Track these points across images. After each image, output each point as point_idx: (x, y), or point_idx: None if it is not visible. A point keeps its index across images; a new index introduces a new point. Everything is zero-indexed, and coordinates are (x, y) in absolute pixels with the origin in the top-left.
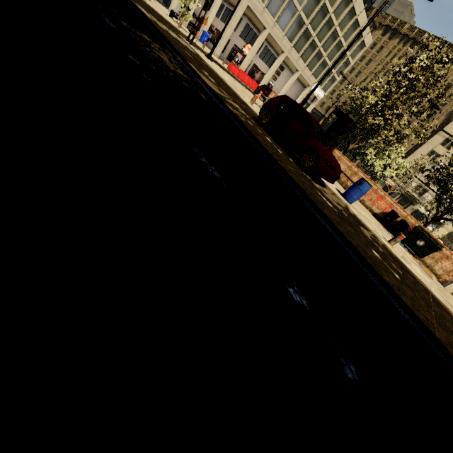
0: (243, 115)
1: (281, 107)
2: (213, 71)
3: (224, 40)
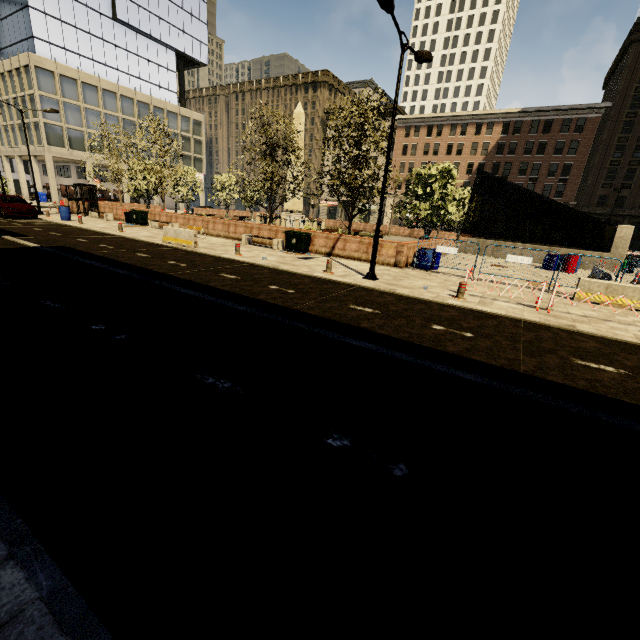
0: None
1: None
2: None
3: (53, 189)
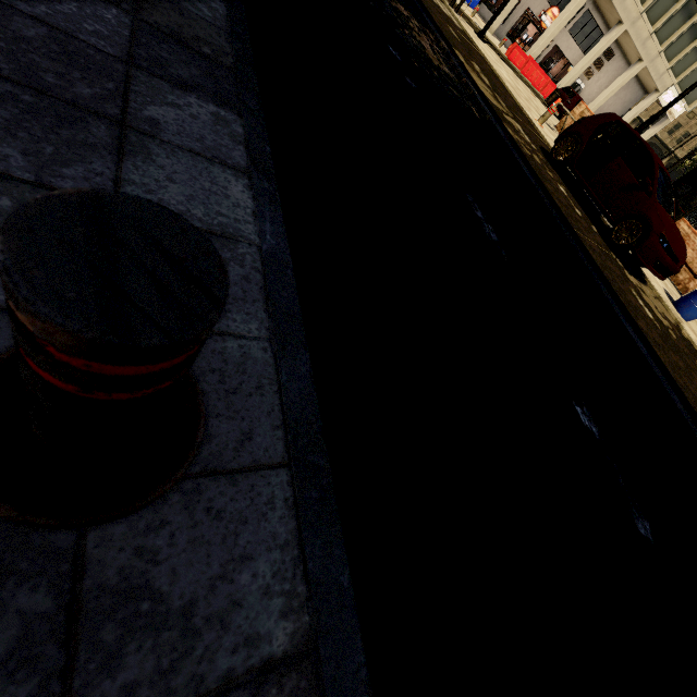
0: (527, 145)
1: (599, 134)
2: (486, 61)
3: (510, 1)
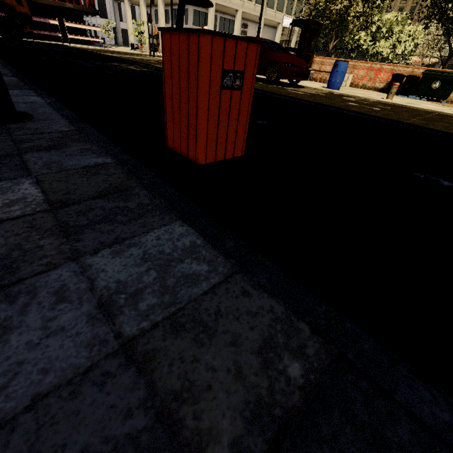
0: None
1: None
2: None
3: None
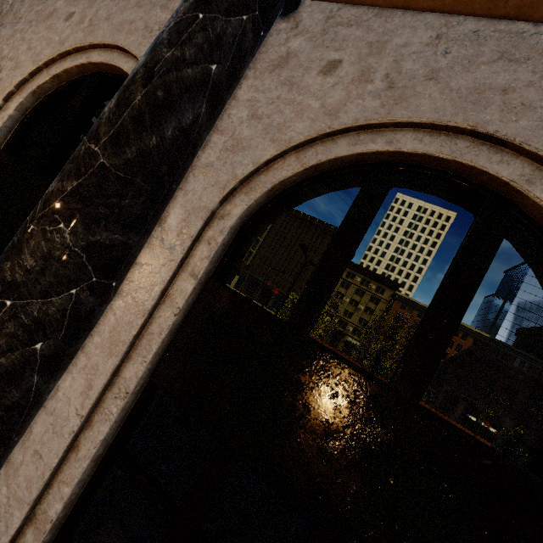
0: None
1: None
2: None
3: None
